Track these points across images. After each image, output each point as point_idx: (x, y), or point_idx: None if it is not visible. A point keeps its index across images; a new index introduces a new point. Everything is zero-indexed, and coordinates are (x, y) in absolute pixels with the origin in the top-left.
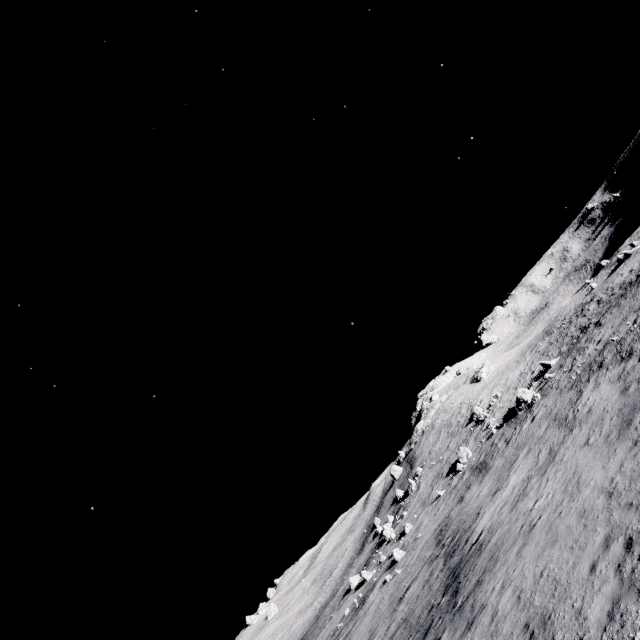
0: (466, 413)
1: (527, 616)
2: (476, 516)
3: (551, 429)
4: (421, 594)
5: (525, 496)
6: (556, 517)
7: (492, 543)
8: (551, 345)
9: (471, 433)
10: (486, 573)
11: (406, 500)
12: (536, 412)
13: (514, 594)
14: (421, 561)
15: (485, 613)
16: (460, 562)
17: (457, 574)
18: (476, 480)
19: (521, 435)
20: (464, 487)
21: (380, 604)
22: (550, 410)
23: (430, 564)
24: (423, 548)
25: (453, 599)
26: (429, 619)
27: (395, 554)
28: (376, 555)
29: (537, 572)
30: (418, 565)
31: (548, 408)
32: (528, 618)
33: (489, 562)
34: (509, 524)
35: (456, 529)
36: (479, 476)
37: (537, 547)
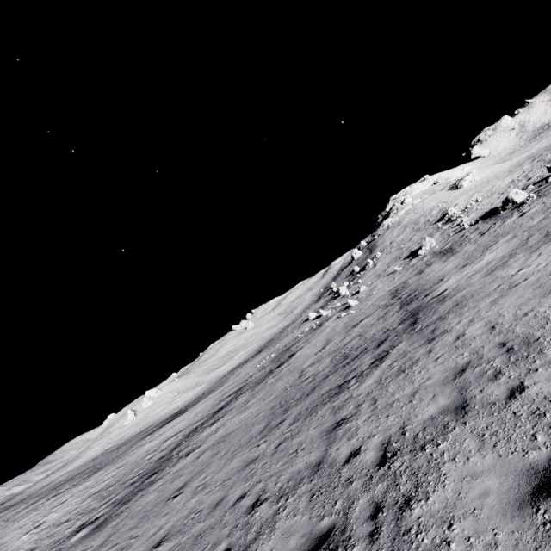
0: (437, 214)
1: (504, 338)
2: (438, 281)
3: (550, 219)
4: (376, 323)
5: (505, 267)
6: (550, 279)
7: (458, 296)
8: None
9: (438, 229)
10: (450, 313)
11: (362, 273)
12: (528, 209)
13: (486, 325)
14: (375, 307)
15: (449, 335)
16: (419, 307)
17: (415, 313)
18: (439, 260)
19: (503, 227)
20: (424, 265)
21: (335, 327)
22: (550, 205)
23: (385, 308)
24: (377, 300)
25: (411, 327)
26: (385, 336)
27: (351, 302)
28: (331, 303)
29: (519, 313)
30: (372, 309)
31: (547, 204)
32: (505, 339)
33: (454, 307)
34: (482, 285)
35: (414, 289)
36: (443, 258)
37: (520, 298)
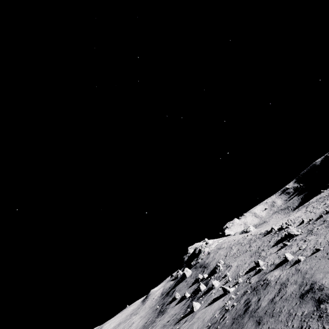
0: (255, 236)
1: None
2: None
3: None
4: None
5: None
6: None
7: None
8: (327, 198)
9: (278, 233)
10: None
11: (215, 275)
12: None
13: None
14: None
15: None
16: None
17: None
18: None
19: None
20: None
21: None
22: None
23: None
24: None
25: None
26: None
27: (286, 254)
28: (208, 295)
29: None
30: None
31: None
32: None
33: None
34: None
35: None
36: None
37: None
